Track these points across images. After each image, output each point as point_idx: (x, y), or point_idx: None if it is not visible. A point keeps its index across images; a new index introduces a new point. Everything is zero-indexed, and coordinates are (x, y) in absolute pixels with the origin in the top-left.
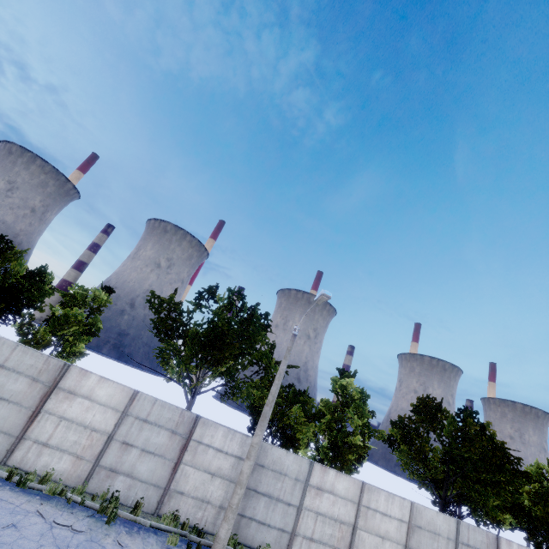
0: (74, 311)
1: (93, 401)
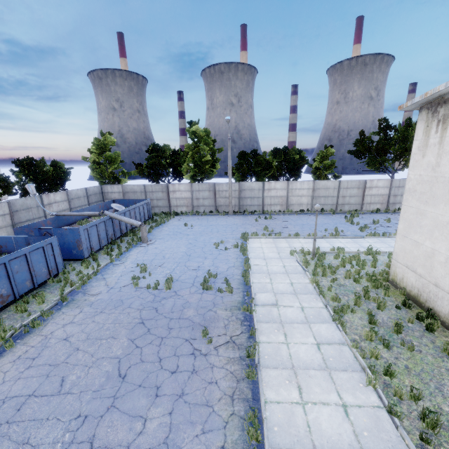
0: (325, 162)
1: (378, 187)
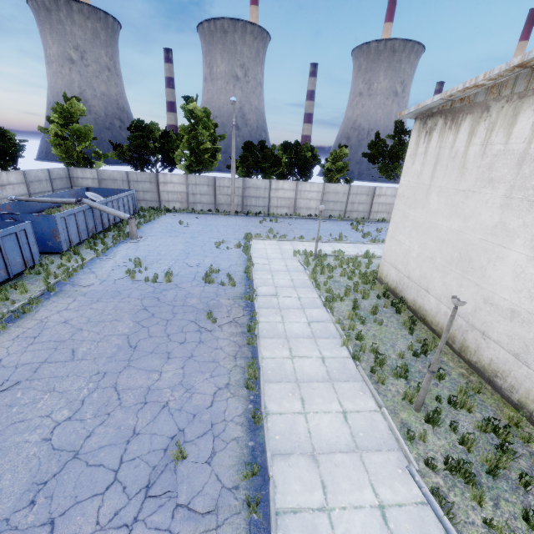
0: (338, 164)
1: (387, 196)
